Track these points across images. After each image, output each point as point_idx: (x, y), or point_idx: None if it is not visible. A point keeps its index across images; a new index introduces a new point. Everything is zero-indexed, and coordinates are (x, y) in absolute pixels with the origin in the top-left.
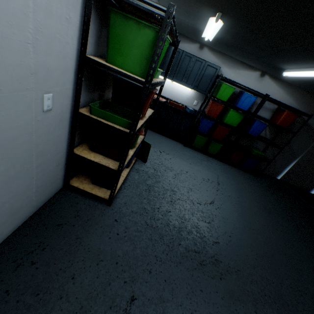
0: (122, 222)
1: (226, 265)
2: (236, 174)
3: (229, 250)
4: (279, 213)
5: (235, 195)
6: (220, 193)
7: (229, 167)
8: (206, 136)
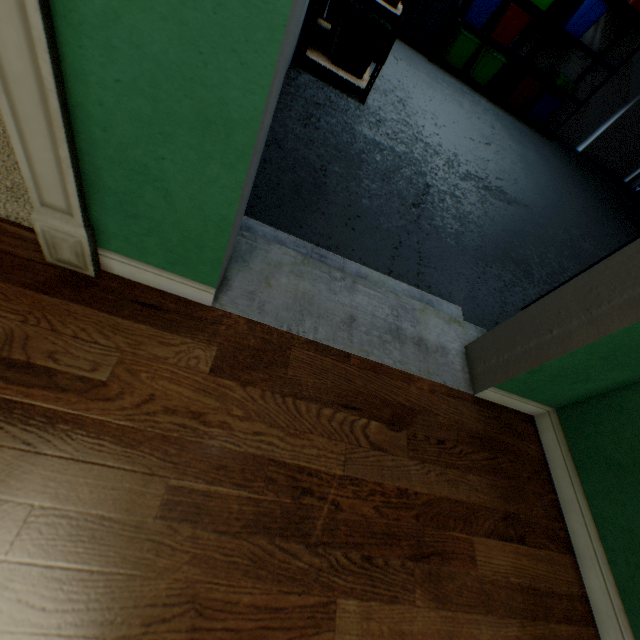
0: (387, 126)
1: (513, 199)
2: (516, 126)
3: (515, 190)
4: (575, 183)
5: (517, 147)
6: (497, 139)
7: (506, 115)
8: (479, 36)
